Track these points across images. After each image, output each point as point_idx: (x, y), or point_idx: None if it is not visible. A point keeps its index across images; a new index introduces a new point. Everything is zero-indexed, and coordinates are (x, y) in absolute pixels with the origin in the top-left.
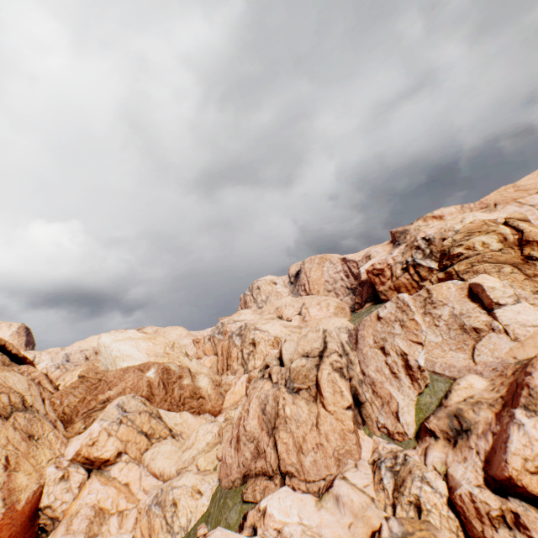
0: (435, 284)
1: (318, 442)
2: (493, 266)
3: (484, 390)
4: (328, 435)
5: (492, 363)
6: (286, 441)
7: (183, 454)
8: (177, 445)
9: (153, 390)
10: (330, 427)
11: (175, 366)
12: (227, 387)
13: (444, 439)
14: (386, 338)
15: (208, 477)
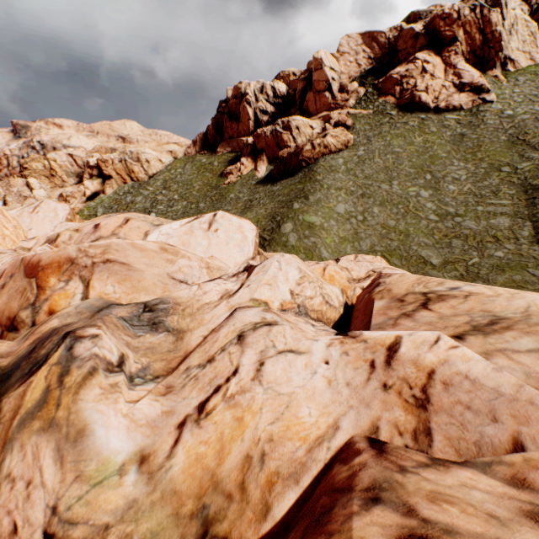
0: (14, 178)
1: None
2: (39, 176)
3: None
4: None
5: None
6: None
7: None
8: None
9: None
10: None
11: None
12: None
13: None
14: None
15: None
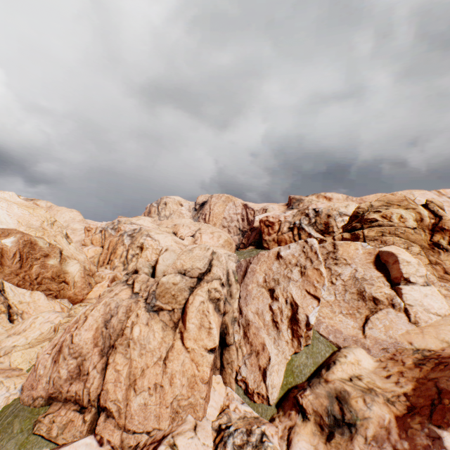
0: (344, 241)
1: (158, 382)
2: (403, 241)
3: (374, 373)
4: (174, 377)
5: (384, 342)
6: (119, 369)
7: (7, 339)
8: (6, 327)
9: (4, 260)
10: (181, 368)
11: (44, 242)
12: (99, 279)
13: (315, 423)
14: (279, 280)
15: (10, 380)
